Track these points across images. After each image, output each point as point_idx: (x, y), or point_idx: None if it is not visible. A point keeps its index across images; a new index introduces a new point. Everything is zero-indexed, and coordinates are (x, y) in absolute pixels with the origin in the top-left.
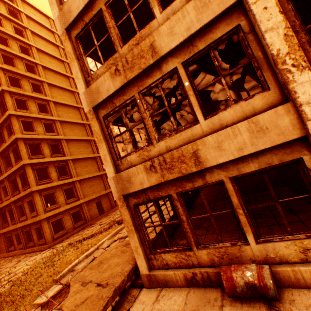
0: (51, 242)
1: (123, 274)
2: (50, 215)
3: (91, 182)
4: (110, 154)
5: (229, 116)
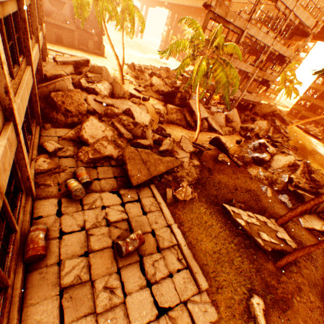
0: None
1: None
2: None
3: None
4: None
5: None
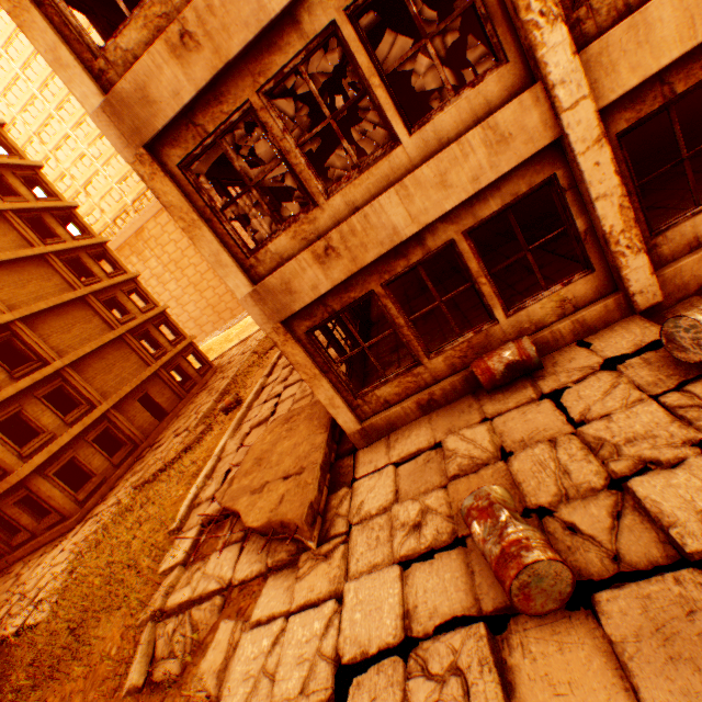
0: (78, 511)
1: (321, 448)
2: (41, 461)
3: (103, 361)
4: (226, 250)
5: (450, 122)
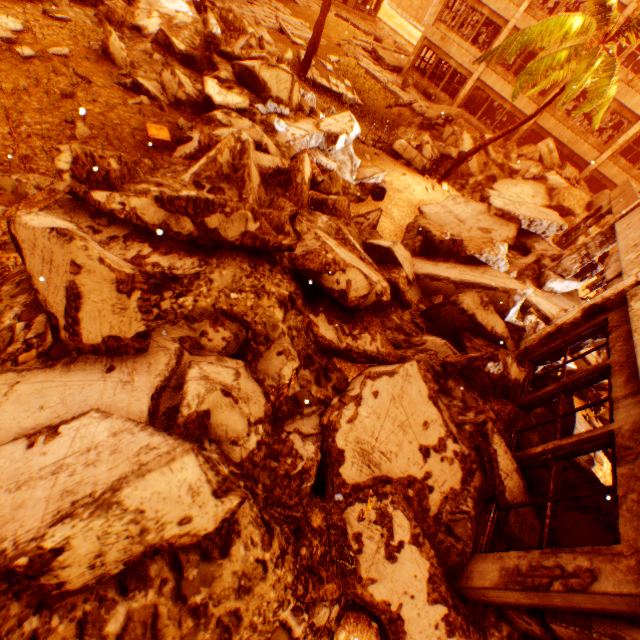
0: None
1: (397, 66)
2: None
3: None
4: (438, 15)
5: (472, 51)
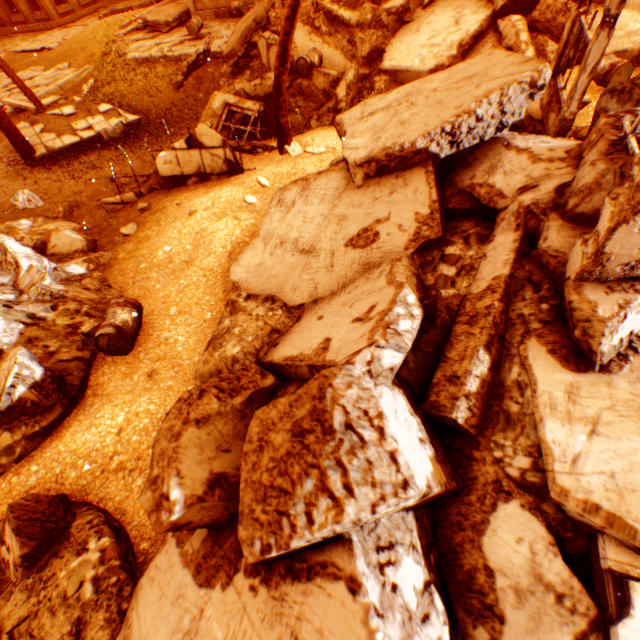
0: (58, 21)
1: (181, 13)
2: None
3: None
4: None
5: None
